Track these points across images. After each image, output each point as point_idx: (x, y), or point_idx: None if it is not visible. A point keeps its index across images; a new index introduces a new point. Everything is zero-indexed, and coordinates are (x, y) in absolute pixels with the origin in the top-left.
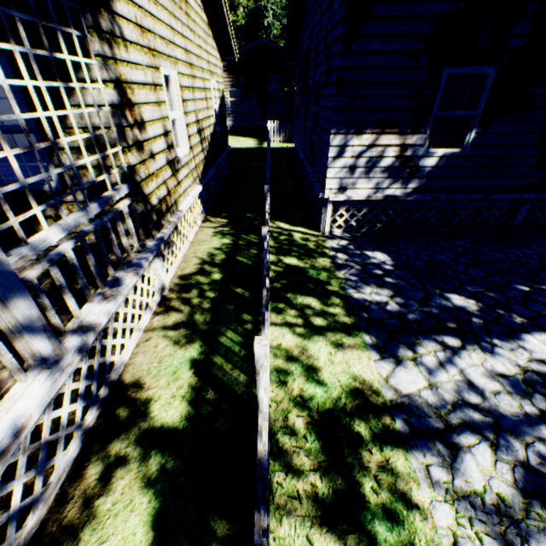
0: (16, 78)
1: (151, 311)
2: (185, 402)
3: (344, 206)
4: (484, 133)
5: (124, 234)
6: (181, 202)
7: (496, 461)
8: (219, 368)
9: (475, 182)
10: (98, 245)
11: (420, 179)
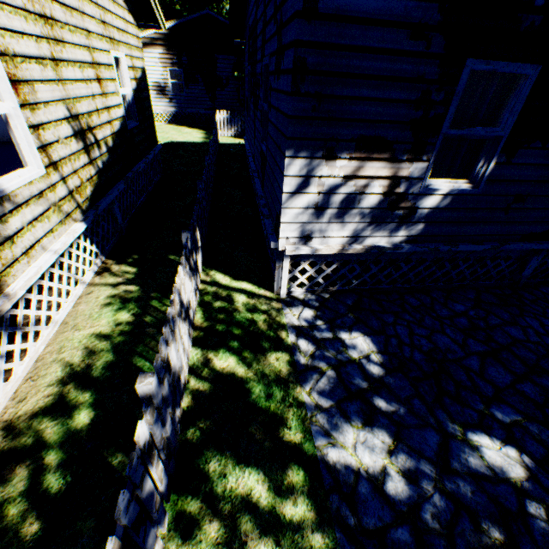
0: None
1: None
2: None
3: (307, 259)
4: (506, 164)
5: None
6: (16, 273)
7: None
8: None
9: (485, 227)
10: None
11: (414, 224)
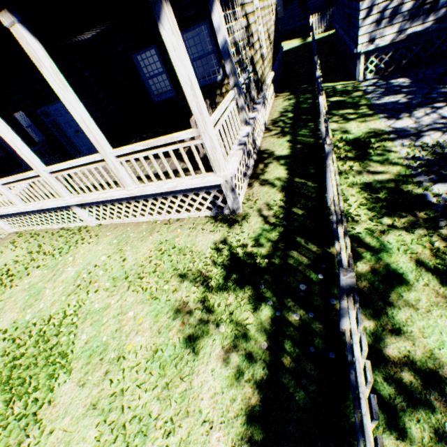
0: (210, 30)
1: (262, 132)
2: (288, 150)
3: (373, 55)
4: None
5: (252, 89)
6: (266, 81)
7: (441, 135)
8: (300, 140)
9: None
10: (248, 91)
11: (439, 11)
